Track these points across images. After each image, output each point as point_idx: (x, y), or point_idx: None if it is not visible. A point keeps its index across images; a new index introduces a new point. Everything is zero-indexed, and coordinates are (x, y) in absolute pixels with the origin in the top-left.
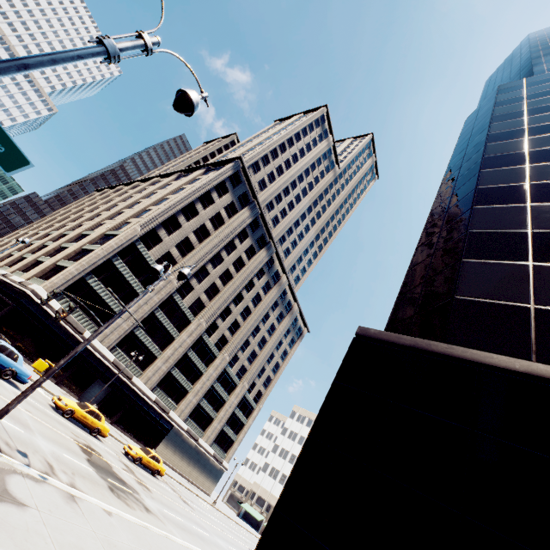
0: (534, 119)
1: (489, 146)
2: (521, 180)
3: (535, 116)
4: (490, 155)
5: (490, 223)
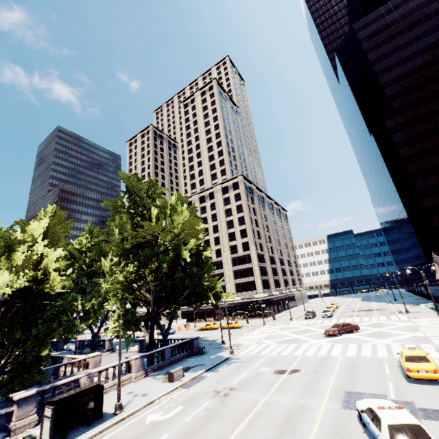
0: (419, 164)
1: (414, 184)
2: (434, 204)
3: (418, 162)
4: (417, 190)
5: (436, 224)
